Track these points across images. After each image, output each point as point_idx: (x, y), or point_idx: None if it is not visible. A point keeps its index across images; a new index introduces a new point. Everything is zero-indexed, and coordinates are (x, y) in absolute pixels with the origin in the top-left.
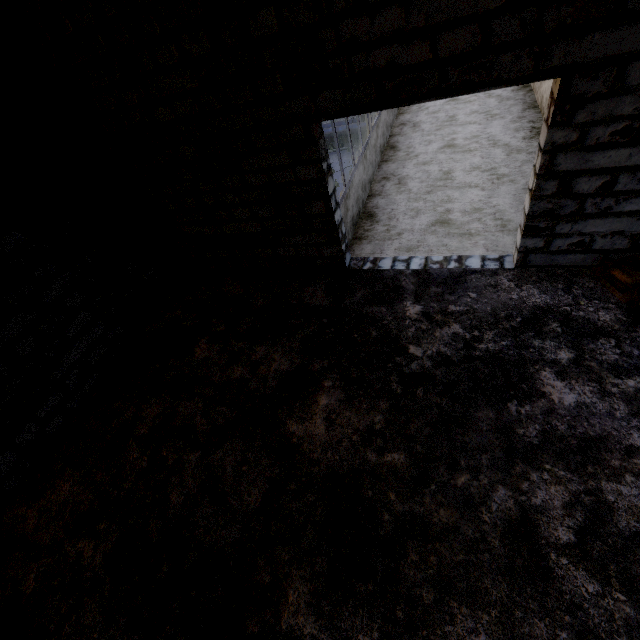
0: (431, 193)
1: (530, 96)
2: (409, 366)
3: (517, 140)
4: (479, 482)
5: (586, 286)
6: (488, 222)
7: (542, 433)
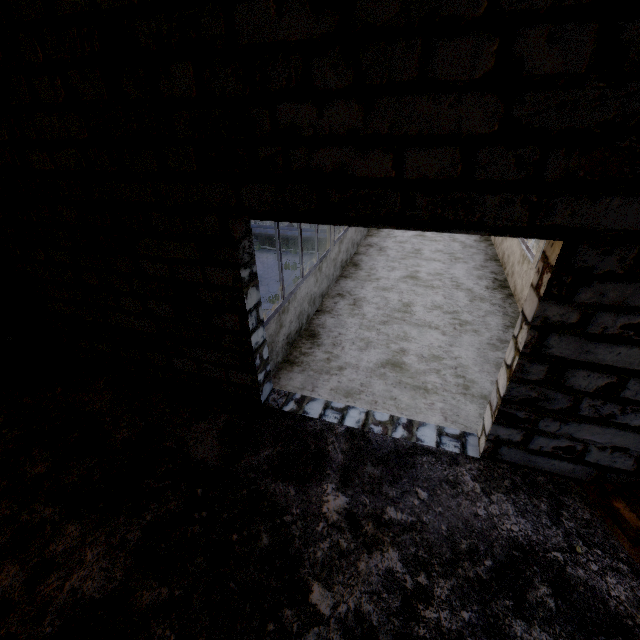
0: (387, 324)
1: (491, 249)
2: (303, 638)
3: (480, 287)
4: None
5: (580, 516)
6: (448, 377)
7: None
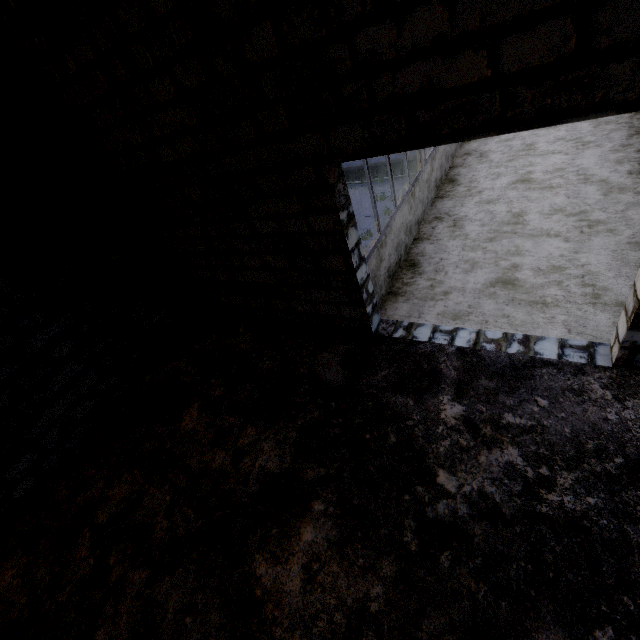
0: (494, 241)
1: (639, 118)
2: (434, 506)
3: (619, 175)
4: None
5: None
6: (572, 288)
7: None
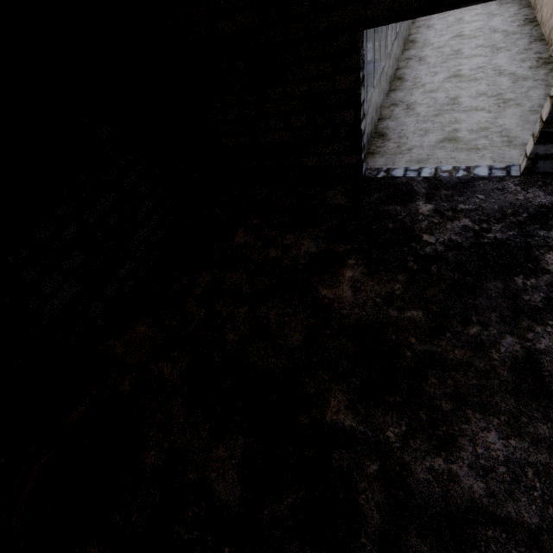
0: (438, 116)
1: (537, 30)
2: (423, 250)
3: (523, 69)
4: (489, 332)
5: None
6: (495, 139)
7: (546, 299)
